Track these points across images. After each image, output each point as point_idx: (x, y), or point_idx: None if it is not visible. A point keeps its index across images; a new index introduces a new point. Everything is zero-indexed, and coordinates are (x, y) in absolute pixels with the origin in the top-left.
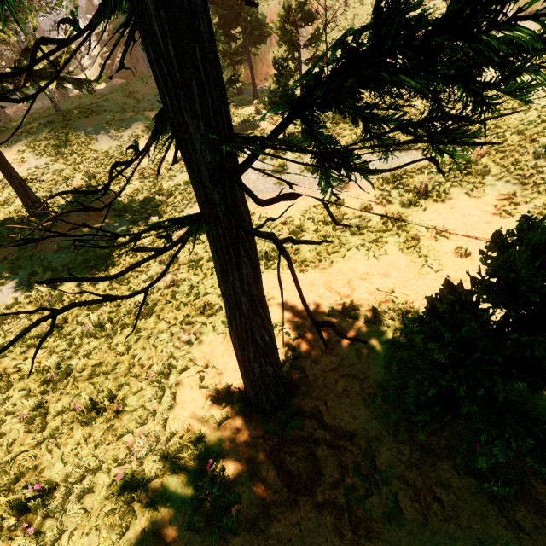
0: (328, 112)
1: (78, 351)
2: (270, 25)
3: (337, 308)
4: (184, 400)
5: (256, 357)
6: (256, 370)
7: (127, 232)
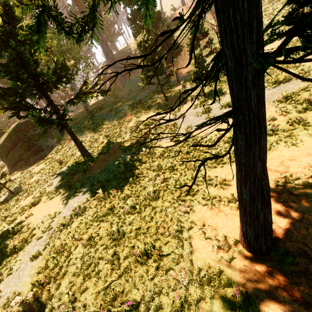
0: (225, 76)
1: (125, 222)
2: (182, 45)
3: (281, 180)
4: (198, 247)
5: (262, 208)
6: (261, 218)
7: (131, 158)
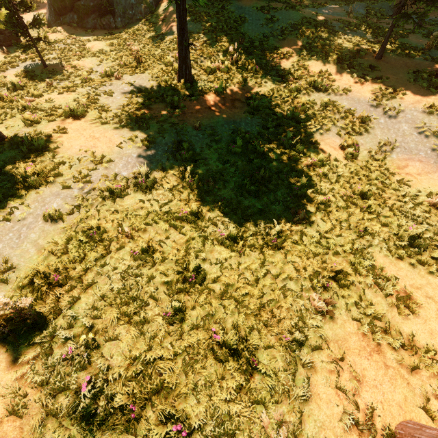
0: None
1: (210, 255)
2: None
3: None
4: (318, 394)
5: None
6: None
7: (258, 135)
